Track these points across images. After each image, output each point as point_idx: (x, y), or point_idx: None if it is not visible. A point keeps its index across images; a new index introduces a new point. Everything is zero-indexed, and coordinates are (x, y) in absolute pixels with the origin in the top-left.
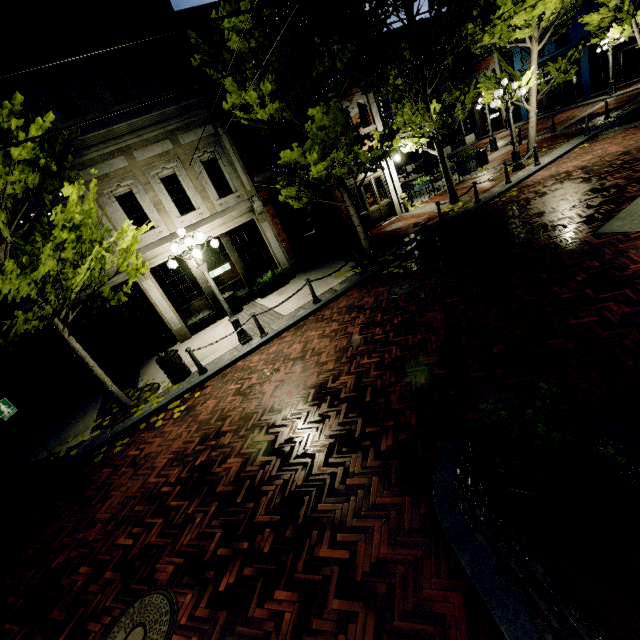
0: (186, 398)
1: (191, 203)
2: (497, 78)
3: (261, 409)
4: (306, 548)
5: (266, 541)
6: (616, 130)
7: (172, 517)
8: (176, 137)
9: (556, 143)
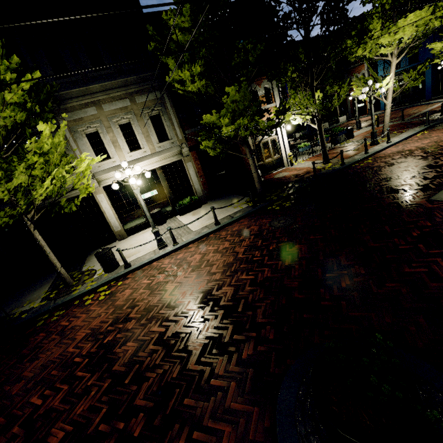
0: (112, 285)
1: (138, 144)
2: (365, 79)
3: (161, 304)
4: (167, 440)
5: (138, 425)
6: None
7: (75, 386)
8: (133, 97)
9: (404, 128)
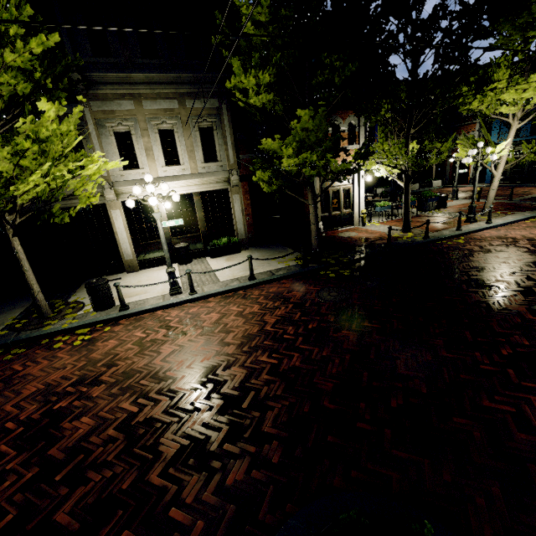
0: (96, 328)
1: (178, 158)
2: (475, 140)
3: (146, 370)
4: None
5: None
6: None
7: None
8: (184, 100)
9: (510, 210)
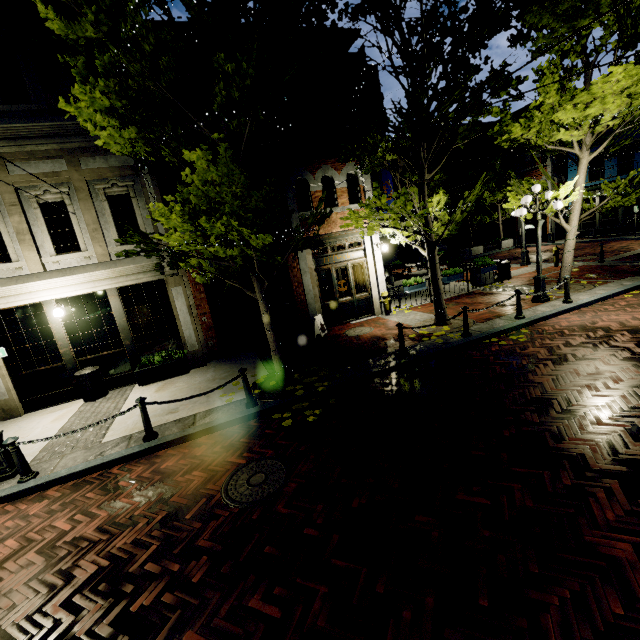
0: None
1: (77, 241)
2: (530, 183)
3: None
4: None
5: None
6: None
7: None
8: (76, 158)
9: (601, 277)
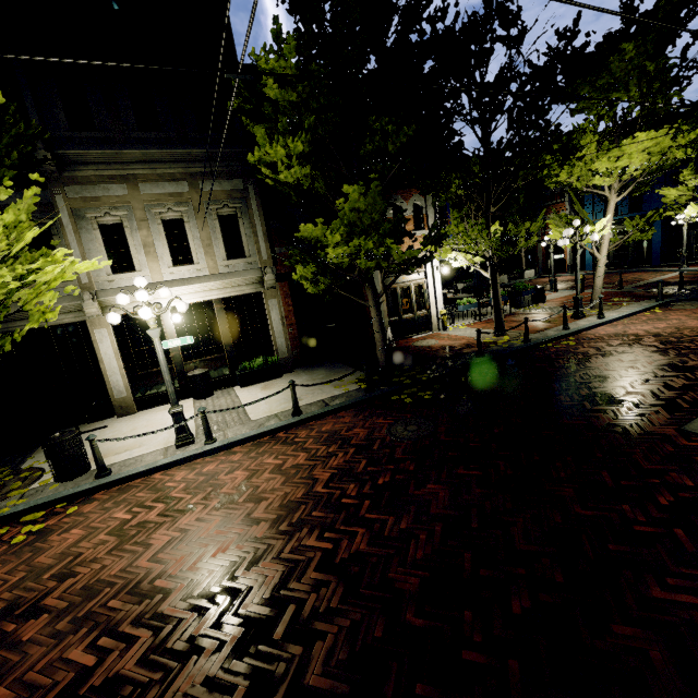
0: (55, 510)
1: (191, 255)
2: (568, 218)
3: (122, 580)
4: None
5: None
6: (693, 304)
7: None
8: (196, 181)
9: (623, 300)
